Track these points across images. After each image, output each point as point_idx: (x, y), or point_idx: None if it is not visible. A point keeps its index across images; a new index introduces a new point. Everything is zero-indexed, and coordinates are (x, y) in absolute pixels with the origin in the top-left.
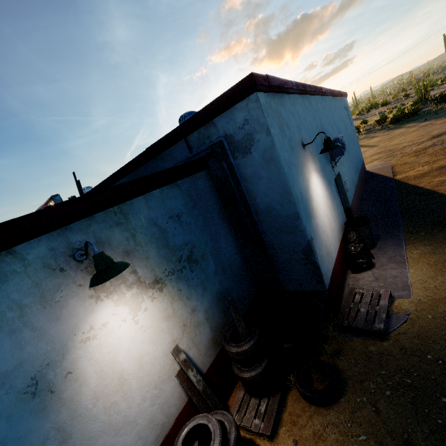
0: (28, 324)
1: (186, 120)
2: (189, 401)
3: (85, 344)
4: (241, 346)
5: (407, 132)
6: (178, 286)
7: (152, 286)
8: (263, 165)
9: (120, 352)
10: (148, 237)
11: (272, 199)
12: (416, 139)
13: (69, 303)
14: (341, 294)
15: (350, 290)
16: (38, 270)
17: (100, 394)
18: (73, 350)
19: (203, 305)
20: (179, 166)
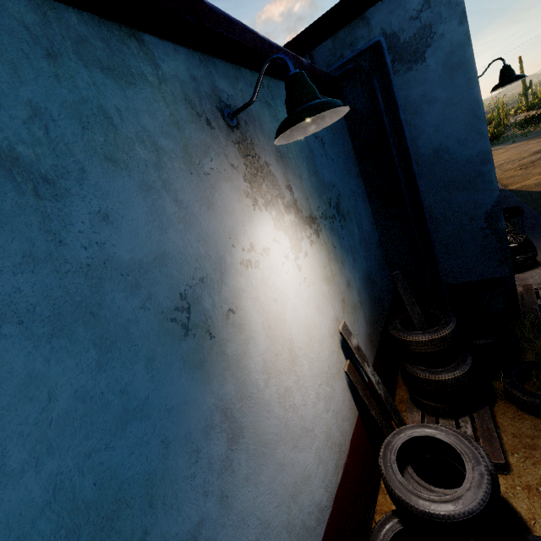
0: (169, 188)
1: (318, 19)
2: (359, 417)
3: (246, 271)
4: (437, 331)
5: (495, 153)
6: (331, 239)
7: (309, 223)
8: (443, 78)
9: (287, 306)
10: (297, 148)
11: (446, 135)
12: (513, 157)
13: (221, 187)
14: None
15: (526, 288)
16: (177, 101)
17: (271, 368)
18: (233, 272)
19: (355, 282)
20: (320, 71)
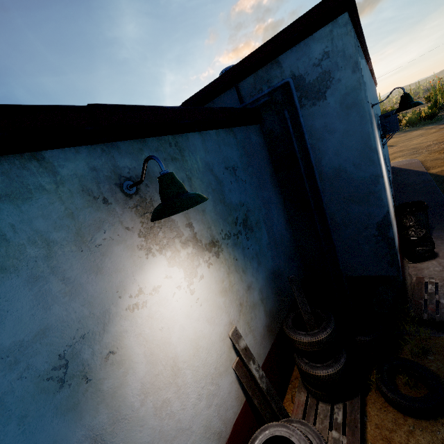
0: (58, 271)
1: (241, 60)
2: (246, 402)
3: (132, 313)
4: (315, 335)
5: (427, 133)
6: (234, 253)
7: (209, 248)
8: (340, 113)
9: (174, 330)
10: (204, 186)
11: (344, 159)
12: (441, 138)
13: (113, 250)
14: (405, 284)
15: (418, 280)
16: (74, 194)
17: (149, 388)
18: (117, 319)
19: (257, 283)
20: (236, 109)
